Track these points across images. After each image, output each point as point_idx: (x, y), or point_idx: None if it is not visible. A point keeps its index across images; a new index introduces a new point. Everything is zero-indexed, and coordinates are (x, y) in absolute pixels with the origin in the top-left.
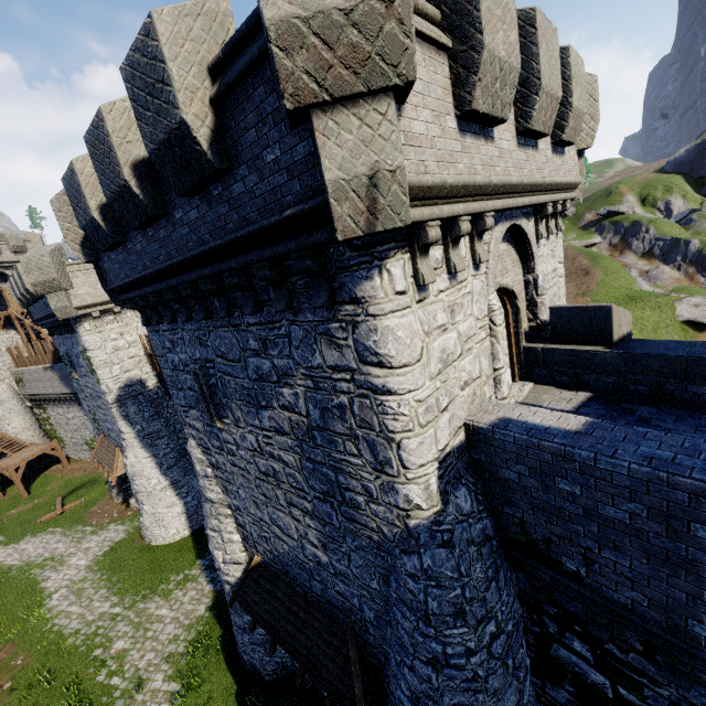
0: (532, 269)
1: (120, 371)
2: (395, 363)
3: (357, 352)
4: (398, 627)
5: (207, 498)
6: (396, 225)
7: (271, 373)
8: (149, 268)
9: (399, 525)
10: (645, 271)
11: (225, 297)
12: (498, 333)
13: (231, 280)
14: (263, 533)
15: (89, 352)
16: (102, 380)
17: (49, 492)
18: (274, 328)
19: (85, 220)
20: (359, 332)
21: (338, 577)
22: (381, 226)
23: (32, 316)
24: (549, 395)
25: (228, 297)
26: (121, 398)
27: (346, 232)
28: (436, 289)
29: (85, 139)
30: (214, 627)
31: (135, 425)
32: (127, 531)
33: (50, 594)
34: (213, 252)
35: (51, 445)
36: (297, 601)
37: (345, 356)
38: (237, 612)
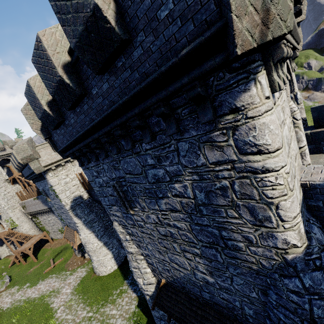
0: (292, 90)
1: (70, 193)
2: (271, 149)
3: (237, 148)
4: (281, 322)
5: (129, 251)
6: (282, 32)
7: (165, 176)
8: (80, 132)
9: (277, 259)
10: (307, 97)
11: (129, 137)
12: (299, 125)
13: (134, 123)
14: (165, 267)
15: (53, 187)
16: (62, 199)
17: (46, 257)
18: (165, 147)
19: (40, 113)
20: (238, 133)
21: (222, 290)
22: (270, 35)
23: (24, 175)
24: (323, 158)
25: (130, 136)
26: (73, 206)
27: (244, 45)
28: (276, 97)
29: (32, 61)
30: (142, 317)
31: (81, 218)
32: (86, 270)
33: (55, 310)
34: (121, 106)
35: (43, 234)
36: (194, 304)
37: (226, 153)
38: (155, 310)
